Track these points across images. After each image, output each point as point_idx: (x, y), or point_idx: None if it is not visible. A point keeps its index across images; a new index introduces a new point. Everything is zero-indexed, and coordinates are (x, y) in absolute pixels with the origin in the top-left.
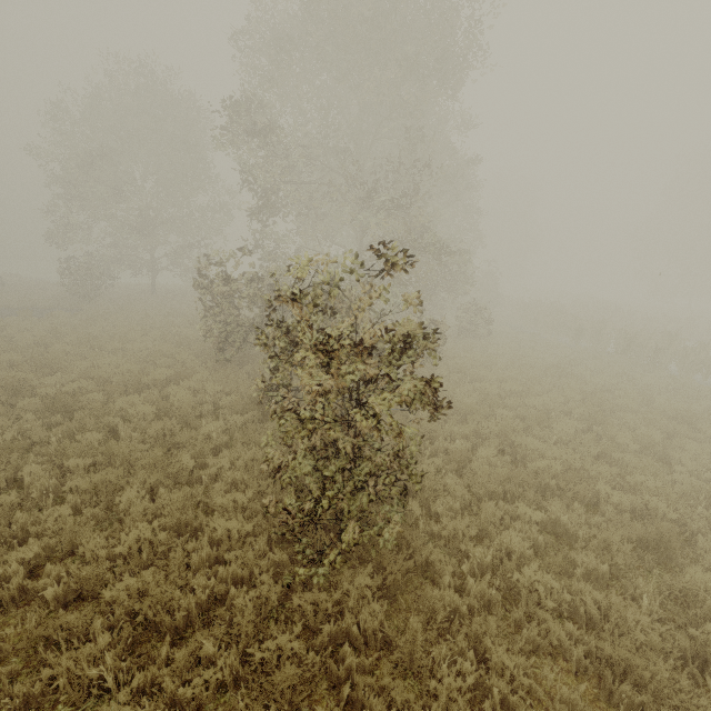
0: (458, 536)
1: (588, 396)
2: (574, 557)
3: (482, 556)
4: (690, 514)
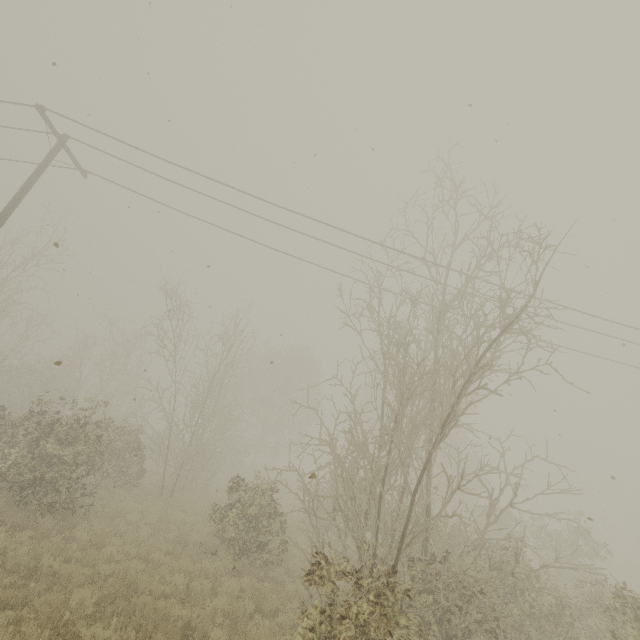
0: None
1: None
2: None
3: None
4: None
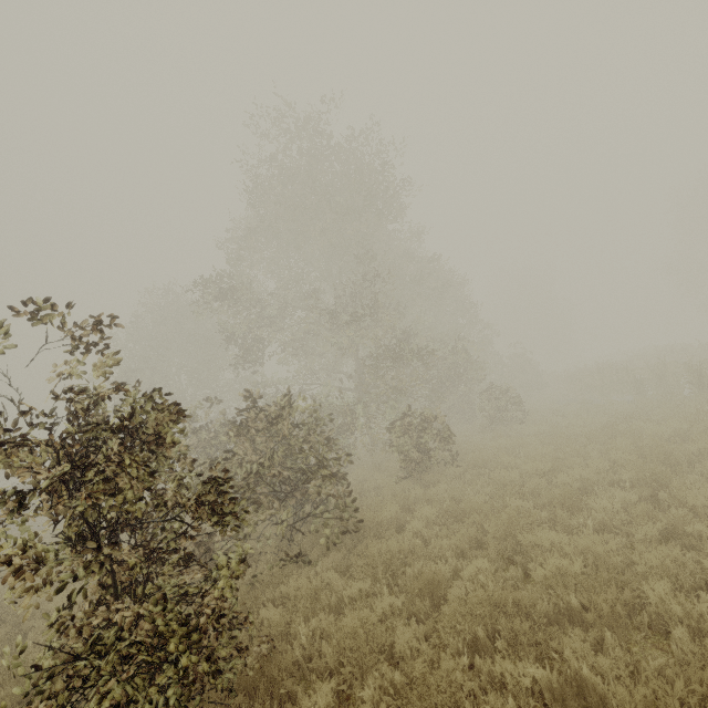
0: None
1: (647, 452)
2: None
3: None
4: None
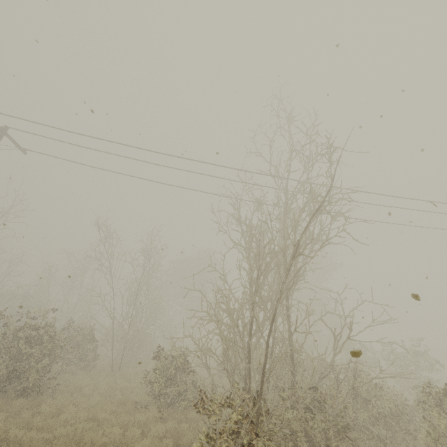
0: None
1: None
2: None
3: None
4: None
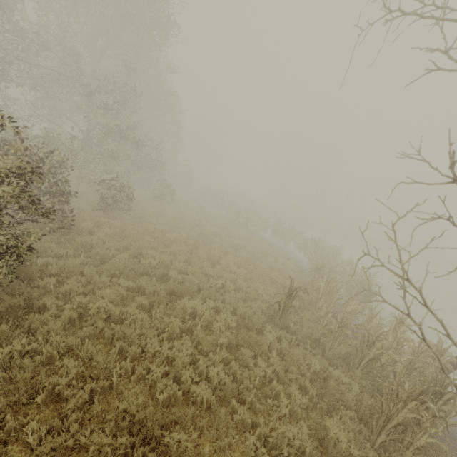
0: (72, 292)
1: (202, 235)
2: (136, 299)
3: (81, 300)
4: (207, 282)
